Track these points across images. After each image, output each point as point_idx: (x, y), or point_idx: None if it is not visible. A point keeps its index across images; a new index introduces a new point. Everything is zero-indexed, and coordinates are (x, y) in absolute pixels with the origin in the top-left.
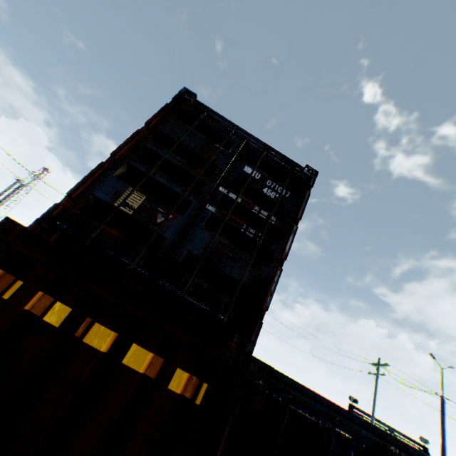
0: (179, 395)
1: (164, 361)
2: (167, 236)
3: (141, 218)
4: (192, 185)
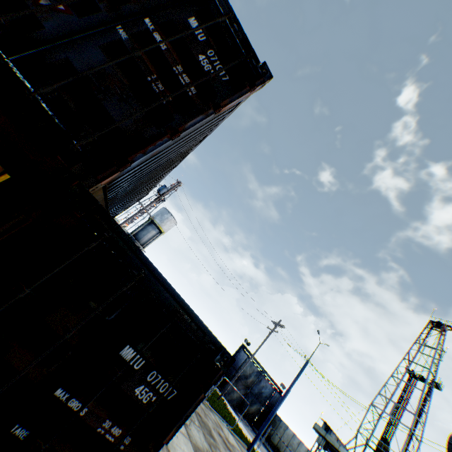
0: None
1: None
2: (46, 27)
3: None
4: None
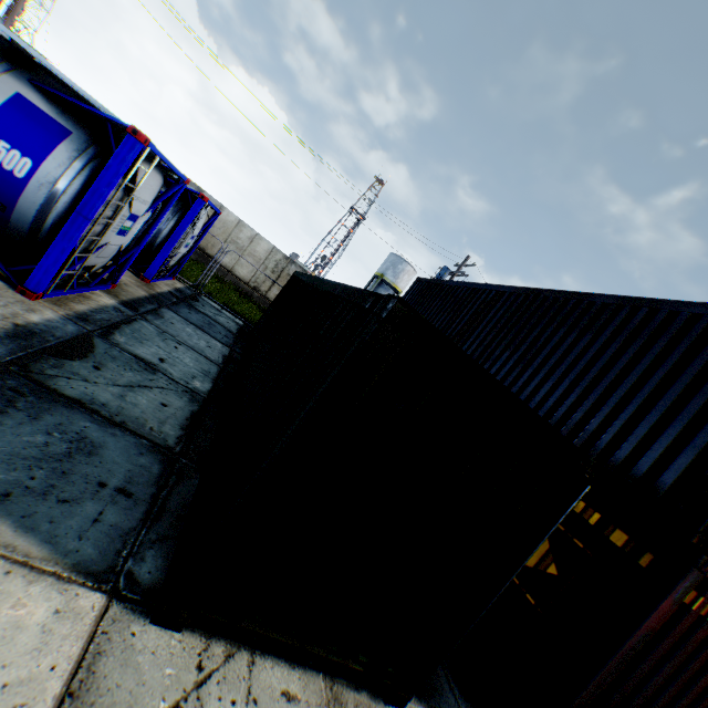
0: None
1: None
2: None
3: None
4: None
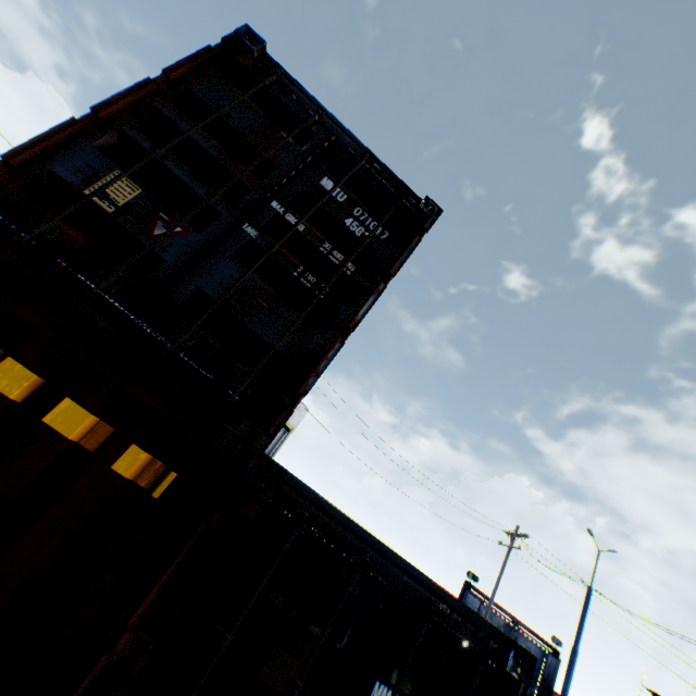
0: (130, 482)
1: (115, 432)
2: (166, 259)
3: (128, 222)
4: (225, 188)
